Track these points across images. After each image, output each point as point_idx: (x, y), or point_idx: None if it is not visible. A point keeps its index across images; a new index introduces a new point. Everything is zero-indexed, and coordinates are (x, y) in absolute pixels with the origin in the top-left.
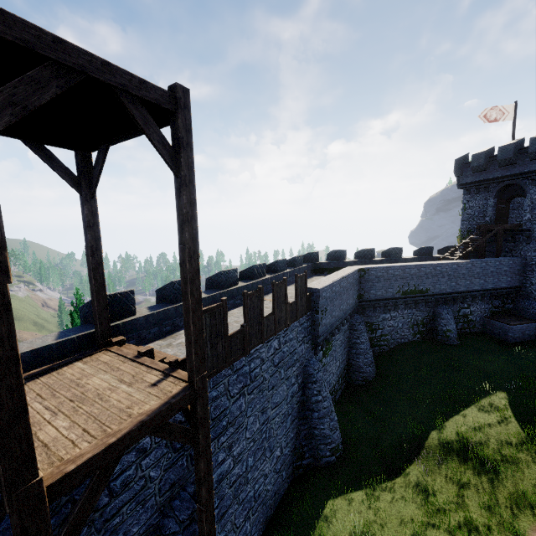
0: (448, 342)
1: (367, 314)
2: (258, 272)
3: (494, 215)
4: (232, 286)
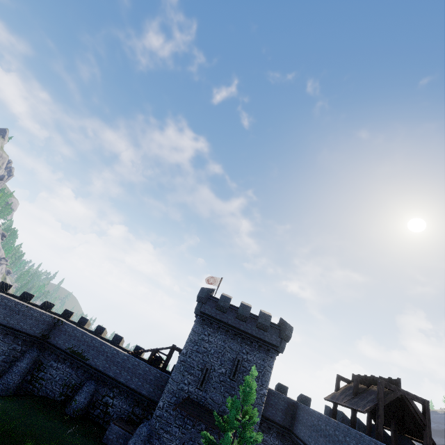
0: (67, 410)
1: (45, 354)
2: (2, 285)
3: None
4: None
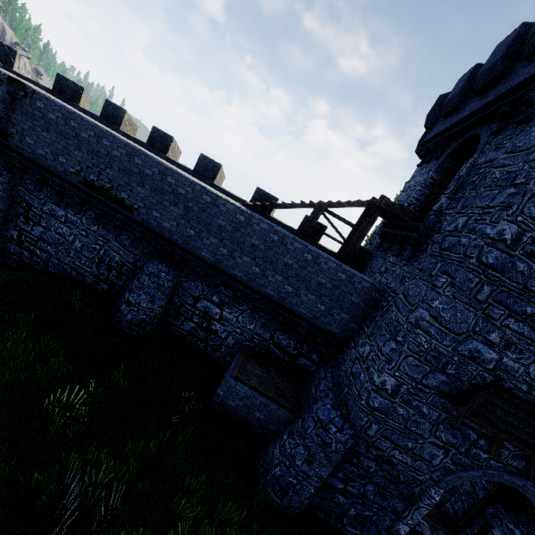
0: (113, 320)
1: (26, 184)
2: None
3: (419, 205)
4: None
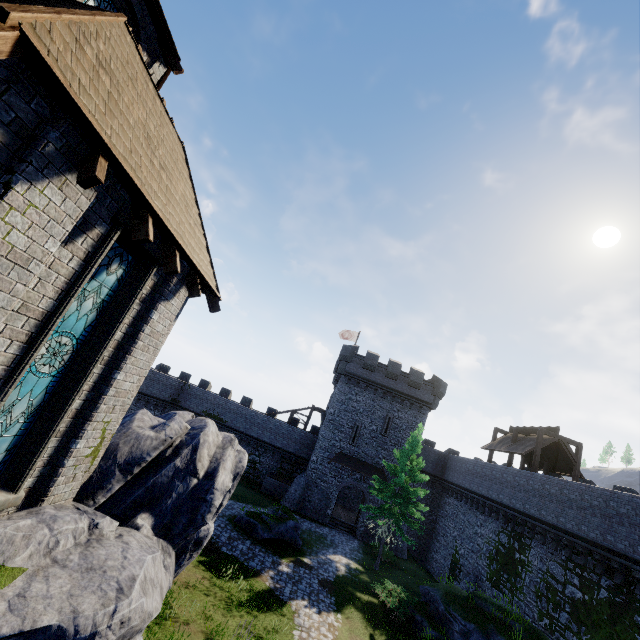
0: None
1: None
2: None
3: None
4: None
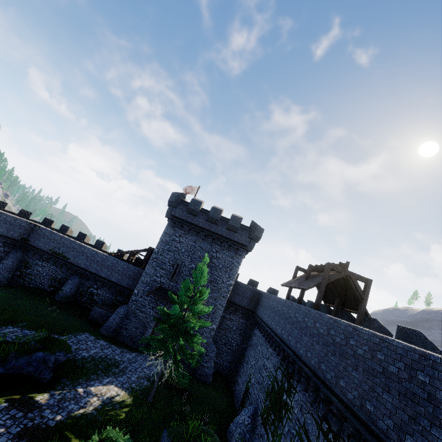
0: (55, 297)
1: (29, 255)
2: None
3: None
4: None
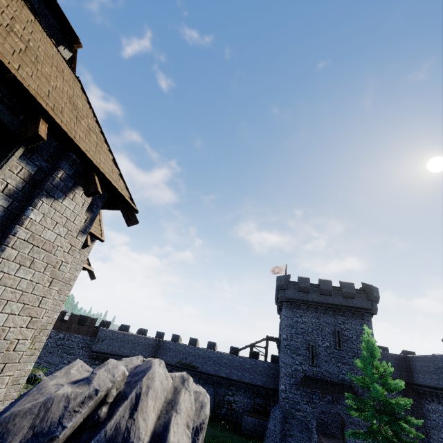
0: None
1: None
2: (104, 324)
3: None
4: (83, 323)
